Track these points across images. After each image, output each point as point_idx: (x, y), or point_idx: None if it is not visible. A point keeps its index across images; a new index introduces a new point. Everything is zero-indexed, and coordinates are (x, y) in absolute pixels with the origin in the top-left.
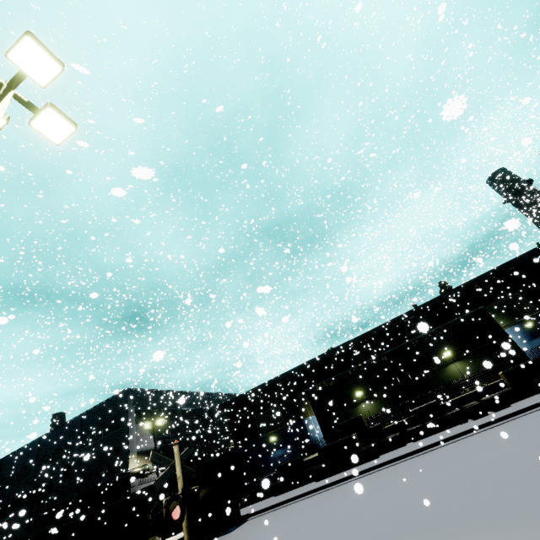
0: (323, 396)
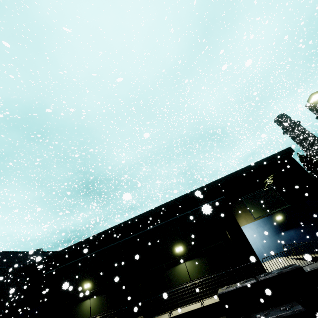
0: (58, 282)
